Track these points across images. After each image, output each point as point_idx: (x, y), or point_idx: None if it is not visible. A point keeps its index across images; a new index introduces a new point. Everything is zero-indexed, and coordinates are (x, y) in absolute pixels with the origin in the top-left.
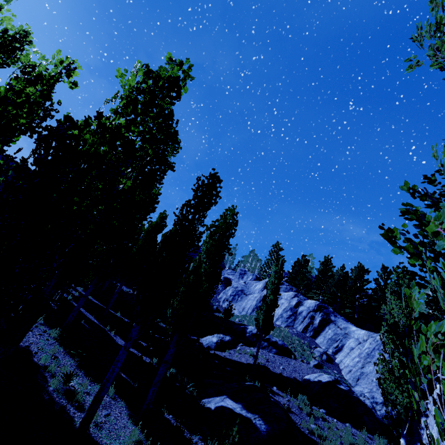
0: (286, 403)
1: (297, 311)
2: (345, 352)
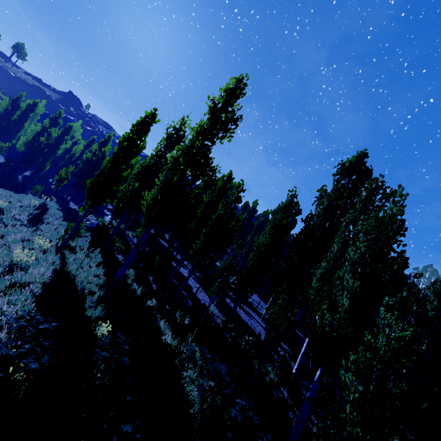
0: None
1: None
2: None
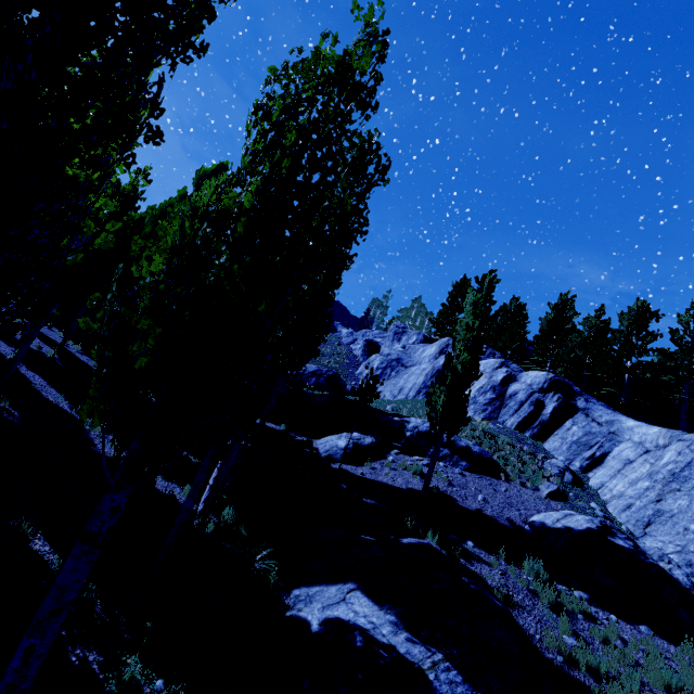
0: (500, 582)
1: (507, 393)
2: (611, 469)
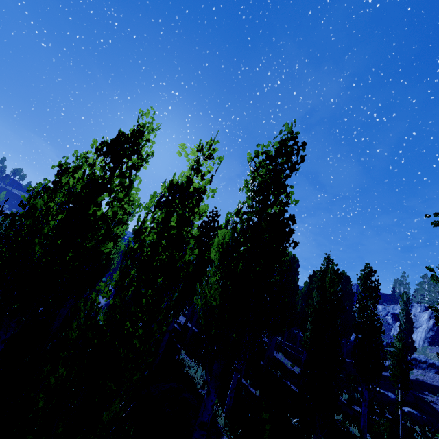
0: (433, 399)
1: None
2: None
